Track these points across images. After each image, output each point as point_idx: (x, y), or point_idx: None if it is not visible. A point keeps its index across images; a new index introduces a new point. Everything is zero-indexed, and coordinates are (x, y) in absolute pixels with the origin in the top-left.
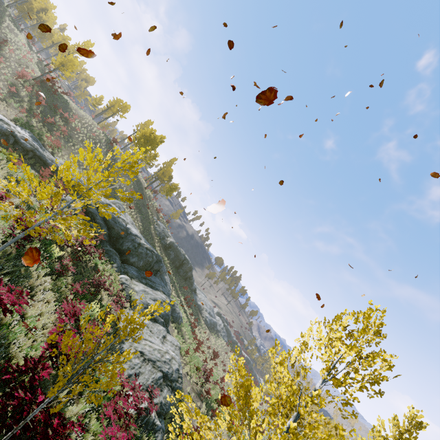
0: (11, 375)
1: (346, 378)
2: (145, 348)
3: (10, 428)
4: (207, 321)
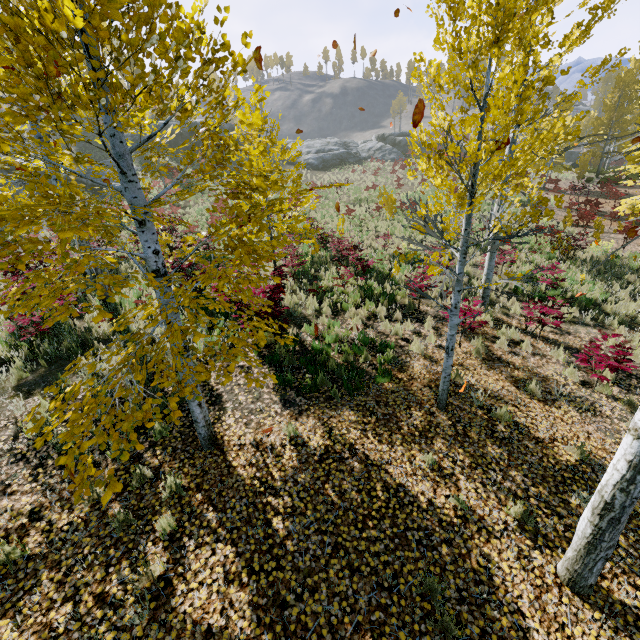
0: None
1: None
2: None
3: None
4: (312, 163)
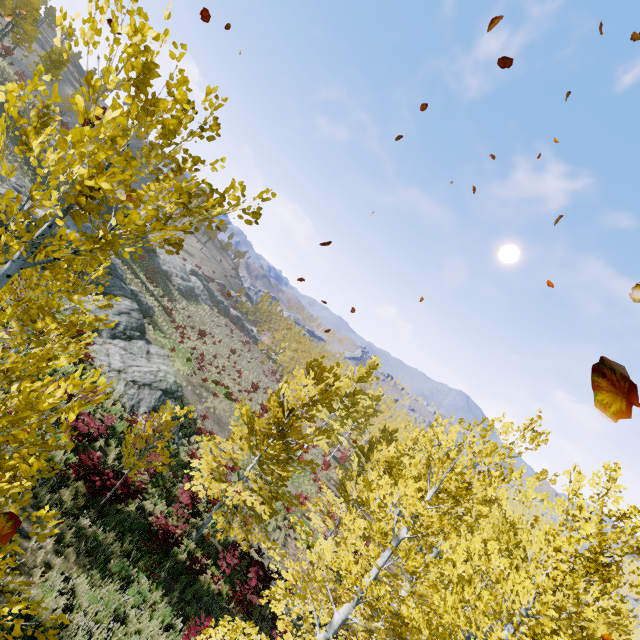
0: (73, 469)
1: (312, 409)
2: (135, 376)
3: (99, 493)
4: (182, 289)
